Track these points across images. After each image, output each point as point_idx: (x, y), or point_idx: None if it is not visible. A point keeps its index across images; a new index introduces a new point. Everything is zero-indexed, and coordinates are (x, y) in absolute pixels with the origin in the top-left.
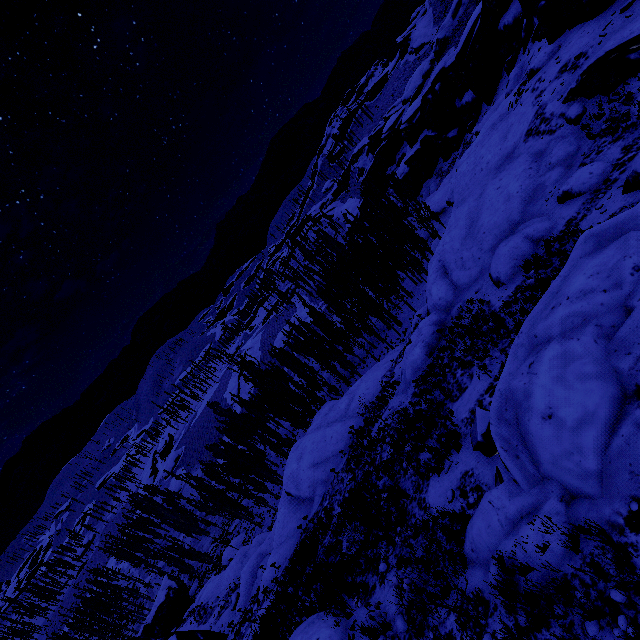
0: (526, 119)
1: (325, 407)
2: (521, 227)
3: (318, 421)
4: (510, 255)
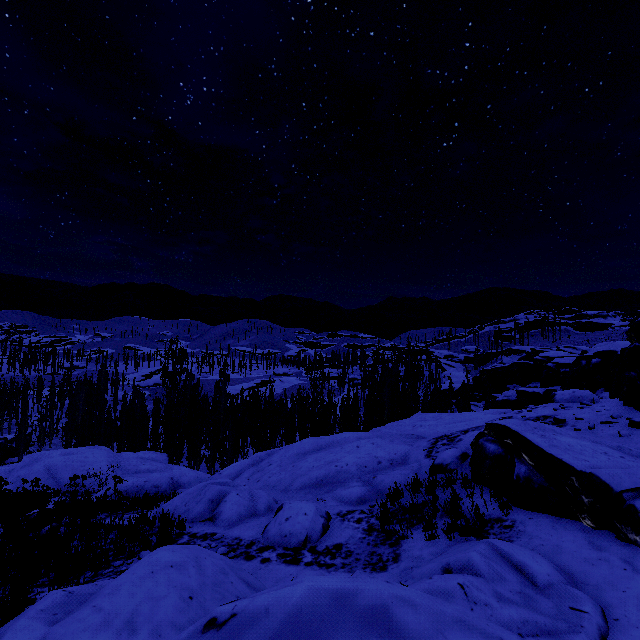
0: (472, 424)
1: (155, 454)
2: (258, 491)
3: (132, 454)
4: (195, 495)
